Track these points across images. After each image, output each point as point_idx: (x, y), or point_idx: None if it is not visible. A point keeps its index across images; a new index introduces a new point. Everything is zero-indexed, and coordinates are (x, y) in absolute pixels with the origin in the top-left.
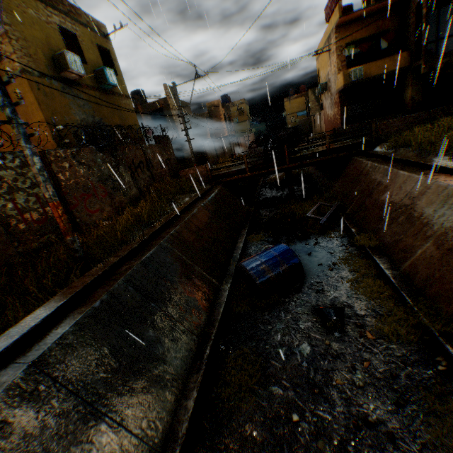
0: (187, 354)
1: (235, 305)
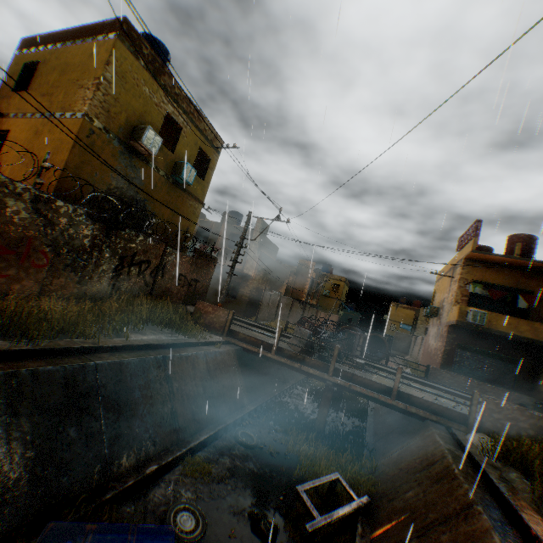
0: None
1: None
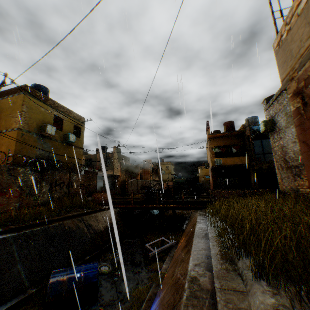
0: None
1: None
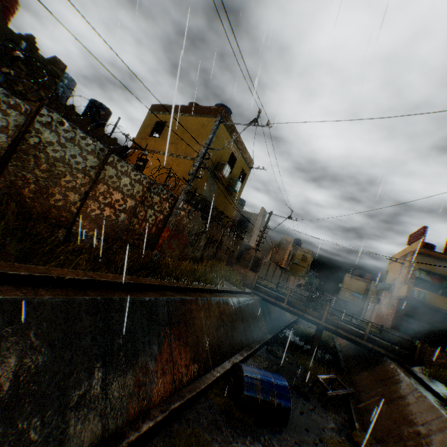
0: (162, 390)
1: (213, 394)
